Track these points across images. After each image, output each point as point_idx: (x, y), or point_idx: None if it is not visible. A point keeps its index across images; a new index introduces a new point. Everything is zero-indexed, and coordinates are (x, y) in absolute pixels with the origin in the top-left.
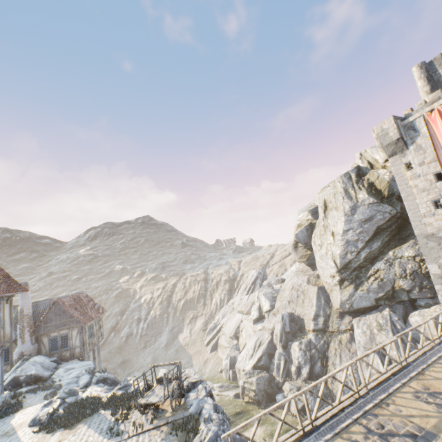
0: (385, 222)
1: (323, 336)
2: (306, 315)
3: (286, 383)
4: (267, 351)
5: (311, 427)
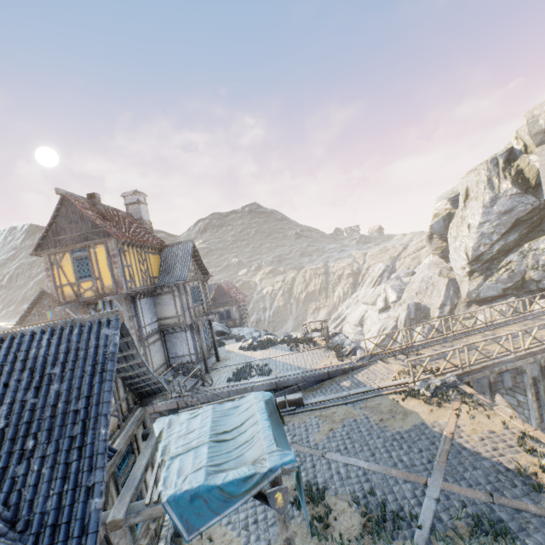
0: (526, 214)
1: (447, 322)
2: (433, 305)
3: None
4: (391, 334)
5: (411, 345)
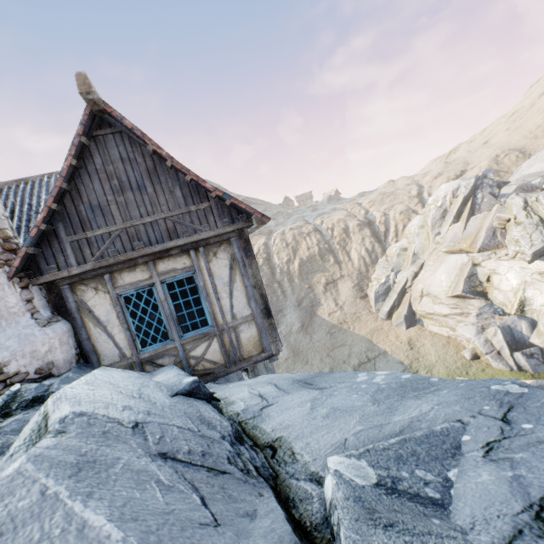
0: None
1: None
2: None
3: None
4: None
5: None
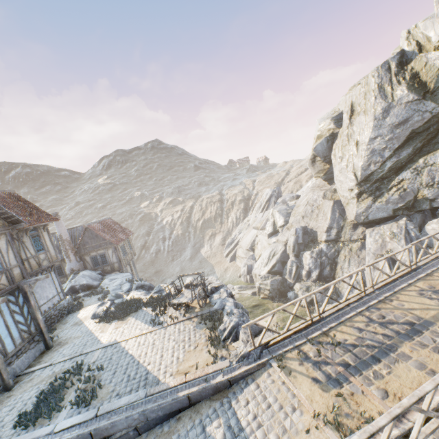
0: (423, 124)
1: (334, 246)
2: (320, 228)
3: (297, 284)
4: (280, 259)
5: (319, 318)
